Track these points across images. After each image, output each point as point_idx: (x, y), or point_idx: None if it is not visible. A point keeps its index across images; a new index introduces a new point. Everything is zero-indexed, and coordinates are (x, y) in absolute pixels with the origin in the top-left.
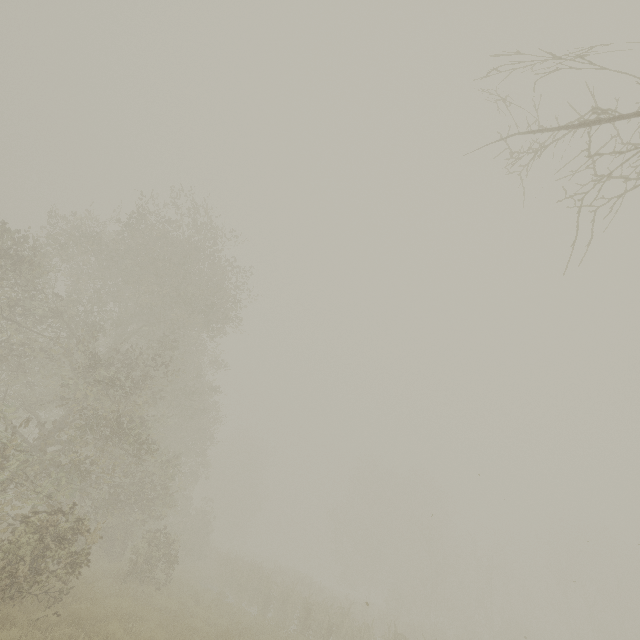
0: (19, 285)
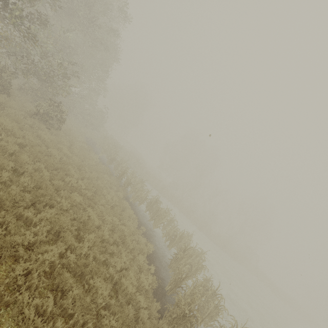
0: None
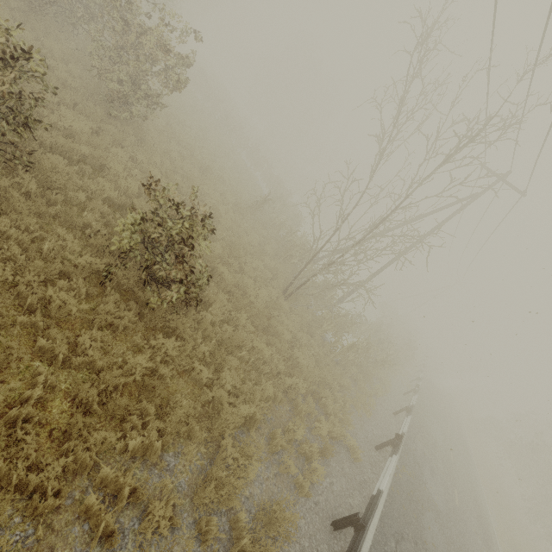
0: None
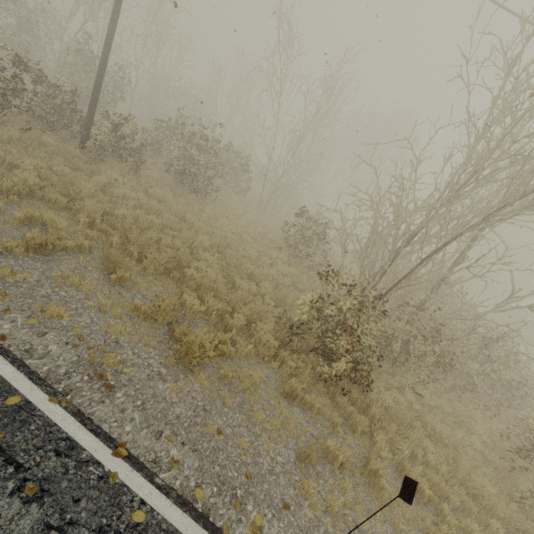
0: None
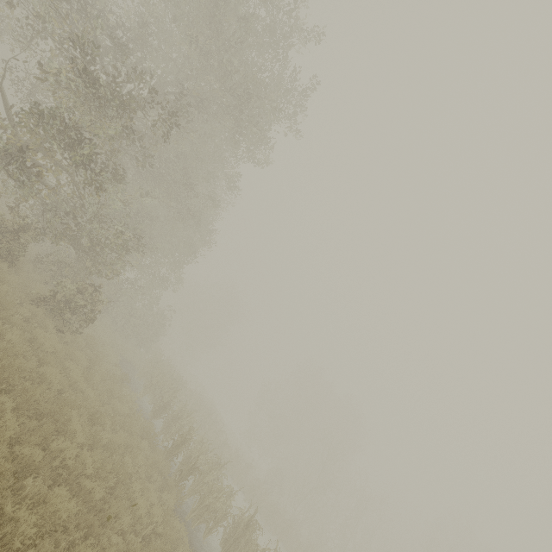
0: None
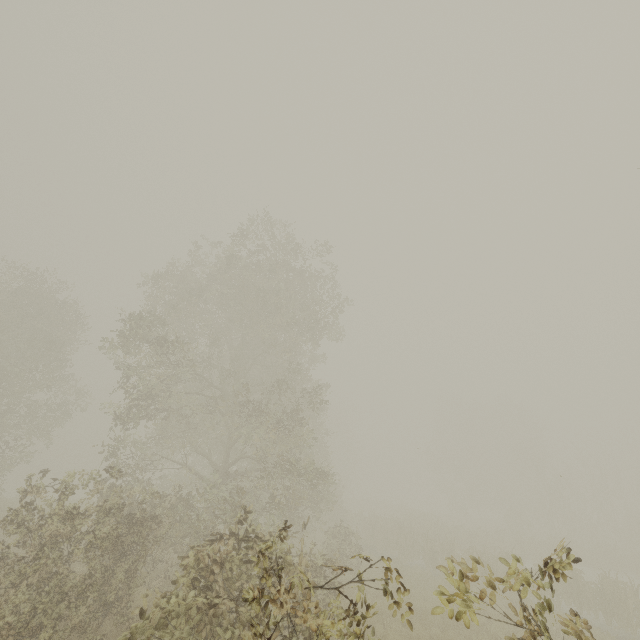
0: (171, 363)
